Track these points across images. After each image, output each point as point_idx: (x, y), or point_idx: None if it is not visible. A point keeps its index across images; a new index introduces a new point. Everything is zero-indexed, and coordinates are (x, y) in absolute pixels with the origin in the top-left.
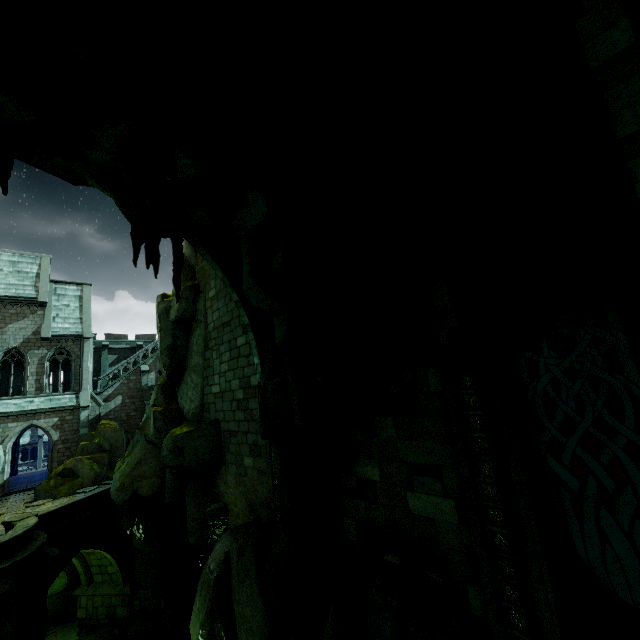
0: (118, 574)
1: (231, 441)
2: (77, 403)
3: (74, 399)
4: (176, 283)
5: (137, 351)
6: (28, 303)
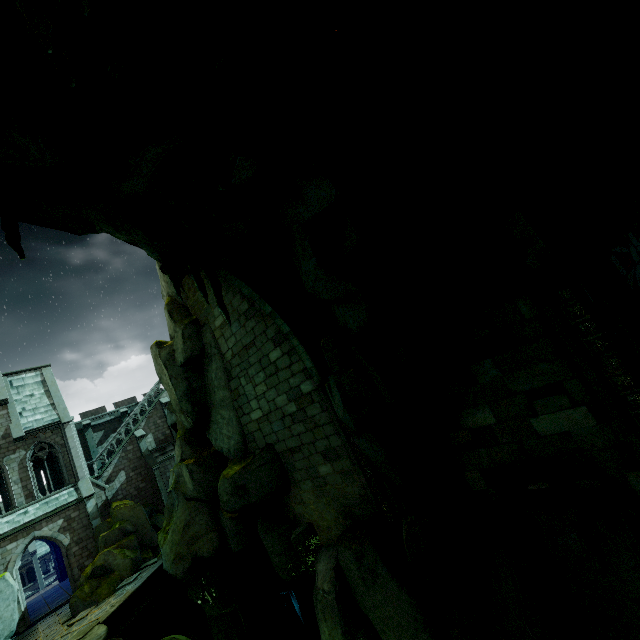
0: None
1: (295, 458)
2: (79, 495)
3: (74, 492)
4: (222, 306)
5: (123, 419)
6: None
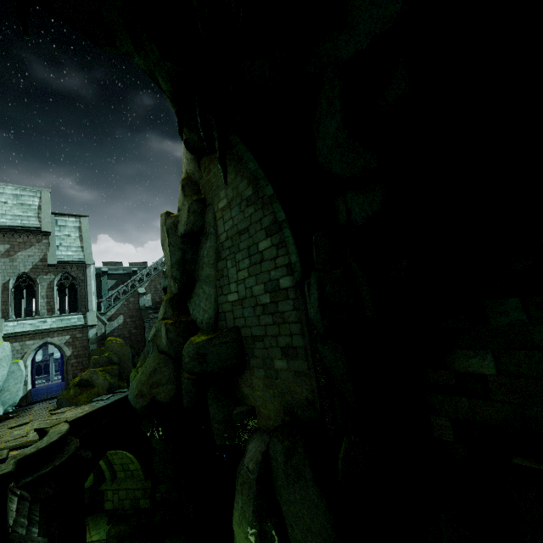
0: (139, 471)
1: (256, 346)
2: (85, 322)
3: (82, 319)
4: (222, 163)
5: (133, 276)
6: (33, 233)
